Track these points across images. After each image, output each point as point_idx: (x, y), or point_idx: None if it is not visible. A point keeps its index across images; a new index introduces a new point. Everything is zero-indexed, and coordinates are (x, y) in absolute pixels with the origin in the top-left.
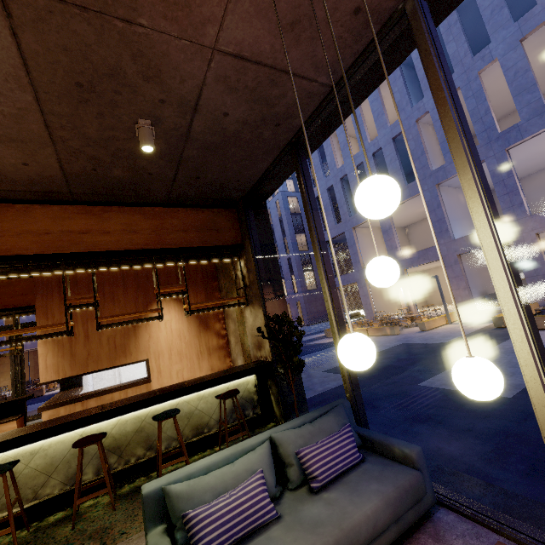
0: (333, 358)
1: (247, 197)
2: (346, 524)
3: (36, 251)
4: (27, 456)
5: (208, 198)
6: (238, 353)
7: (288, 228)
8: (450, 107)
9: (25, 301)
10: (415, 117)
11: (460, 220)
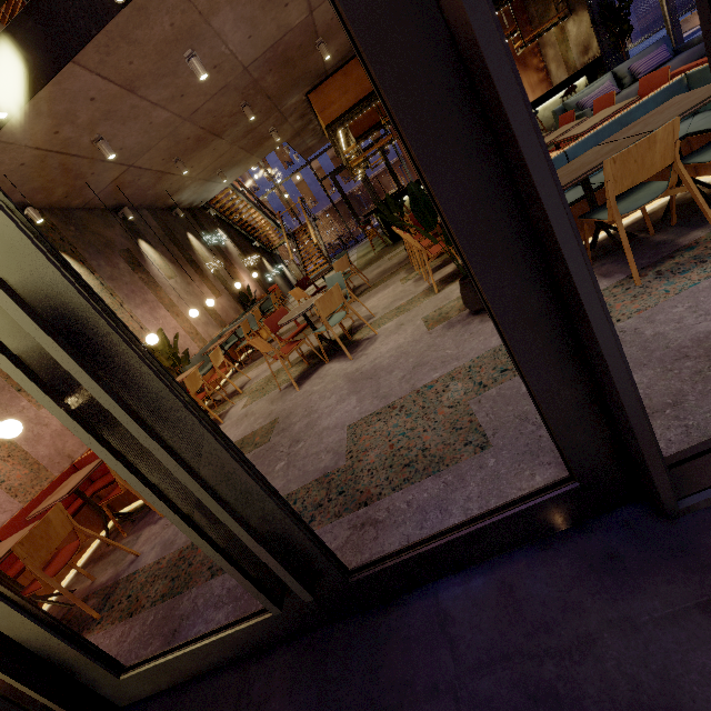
0: None
1: None
2: None
3: None
4: None
5: None
6: (562, 76)
7: None
8: None
9: (372, 121)
10: None
11: None
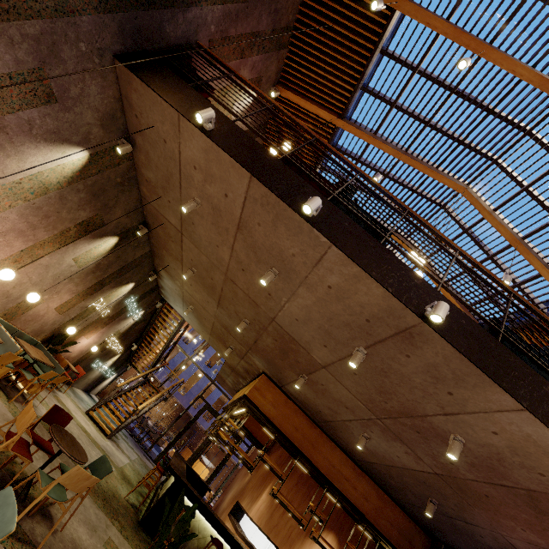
0: None
1: (448, 548)
2: None
3: (324, 471)
4: None
5: (420, 520)
6: None
7: None
8: None
9: (257, 433)
10: None
11: None
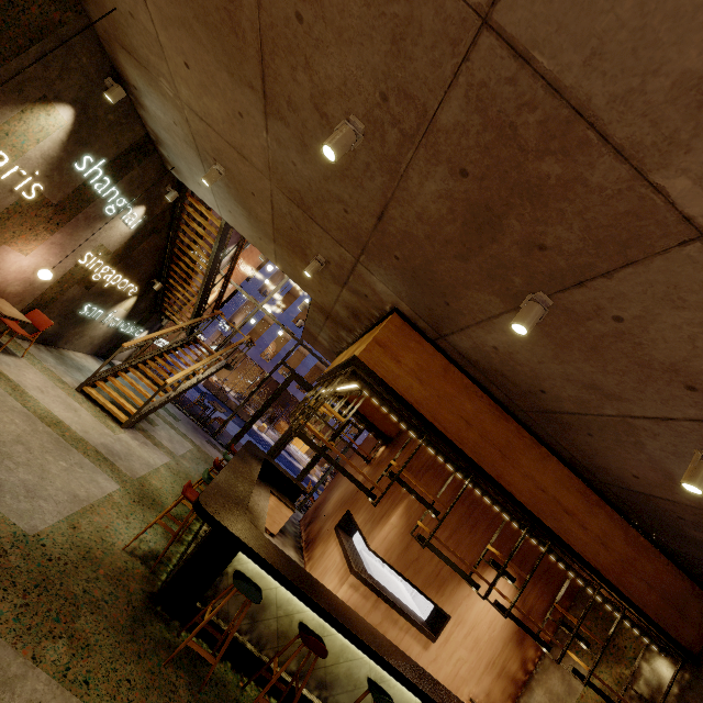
0: None
1: None
2: None
3: (524, 500)
4: (378, 676)
5: None
6: None
7: None
8: None
9: (373, 415)
10: None
11: None
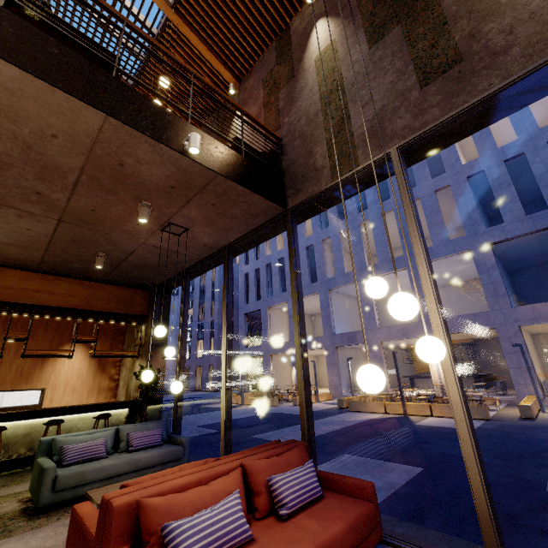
0: (212, 418)
1: (158, 287)
2: (136, 457)
3: None
4: None
5: (131, 283)
6: (123, 395)
7: (218, 293)
8: (225, 293)
9: None
10: (322, 237)
11: (342, 319)
